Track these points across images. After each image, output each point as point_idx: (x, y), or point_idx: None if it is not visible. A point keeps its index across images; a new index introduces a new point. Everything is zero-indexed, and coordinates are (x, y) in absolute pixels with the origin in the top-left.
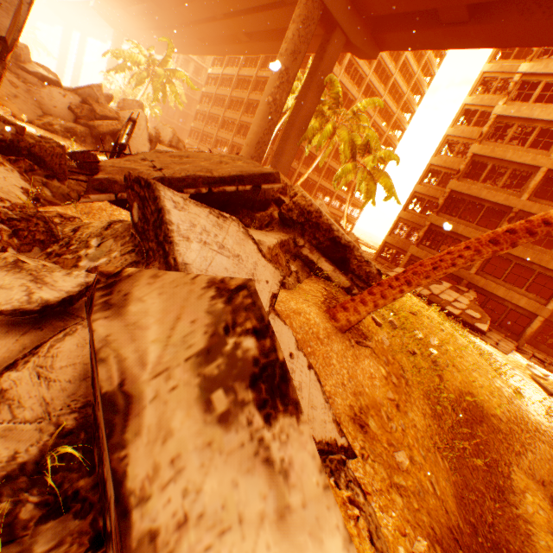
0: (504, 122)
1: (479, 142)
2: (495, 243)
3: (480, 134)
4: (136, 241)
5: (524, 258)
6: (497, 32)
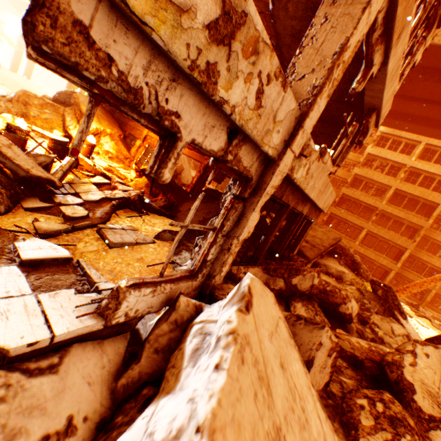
0: (371, 157)
1: (358, 167)
2: None
3: (359, 162)
4: (380, 301)
5: (384, 237)
6: None
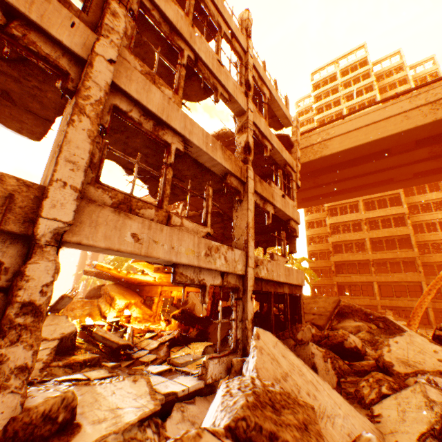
0: (334, 225)
1: (330, 236)
2: (429, 294)
3: (328, 232)
4: (386, 331)
5: (394, 281)
6: (315, 202)
